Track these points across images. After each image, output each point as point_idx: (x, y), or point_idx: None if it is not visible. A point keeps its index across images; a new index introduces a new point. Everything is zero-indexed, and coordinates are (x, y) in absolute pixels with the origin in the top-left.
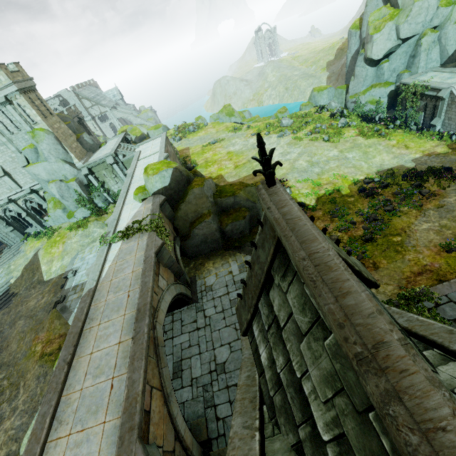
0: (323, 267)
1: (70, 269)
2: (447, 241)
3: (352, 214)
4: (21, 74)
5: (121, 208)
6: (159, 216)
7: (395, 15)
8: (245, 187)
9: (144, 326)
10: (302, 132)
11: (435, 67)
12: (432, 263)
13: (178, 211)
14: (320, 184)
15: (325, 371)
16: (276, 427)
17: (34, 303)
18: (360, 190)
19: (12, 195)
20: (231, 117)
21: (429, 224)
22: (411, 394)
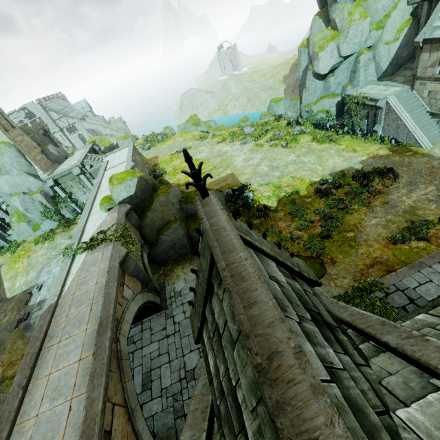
0: (237, 277)
1: (35, 284)
2: (393, 234)
3: (310, 214)
4: None
5: (86, 219)
6: (125, 225)
7: (336, 36)
8: None
9: (106, 340)
10: (263, 139)
11: (373, 80)
12: (382, 256)
13: (145, 219)
14: (280, 187)
15: (250, 379)
16: (223, 438)
17: None
18: (316, 191)
19: None
20: (198, 127)
21: (377, 220)
22: (294, 405)
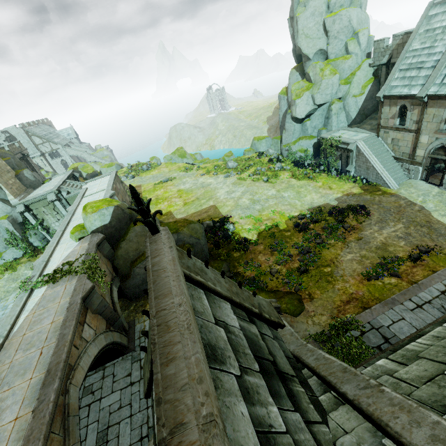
0: (162, 327)
1: None
2: (367, 269)
3: (289, 248)
4: None
5: (54, 248)
6: (95, 256)
7: (310, 87)
8: (189, 224)
9: (52, 392)
10: (245, 174)
11: (344, 126)
12: (357, 292)
13: (118, 249)
14: (261, 220)
15: None
16: None
17: None
18: (295, 225)
19: None
20: (184, 159)
21: (352, 255)
22: None
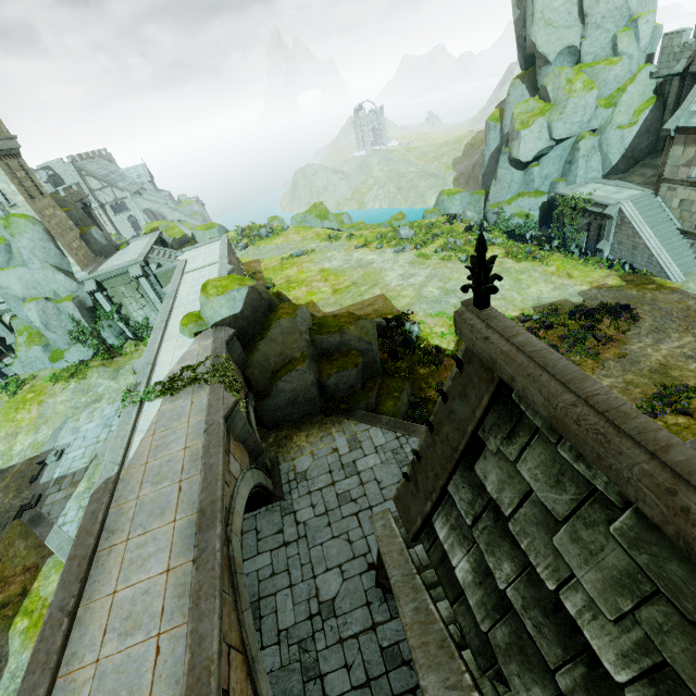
0: (615, 414)
1: (52, 448)
2: (636, 402)
3: None
4: None
5: (158, 346)
6: (227, 359)
7: (547, 110)
8: (357, 320)
9: (215, 539)
10: (429, 248)
11: (597, 178)
12: None
13: (253, 353)
14: None
15: (616, 570)
16: (499, 683)
17: None
18: None
19: None
20: (325, 221)
21: (611, 380)
22: None
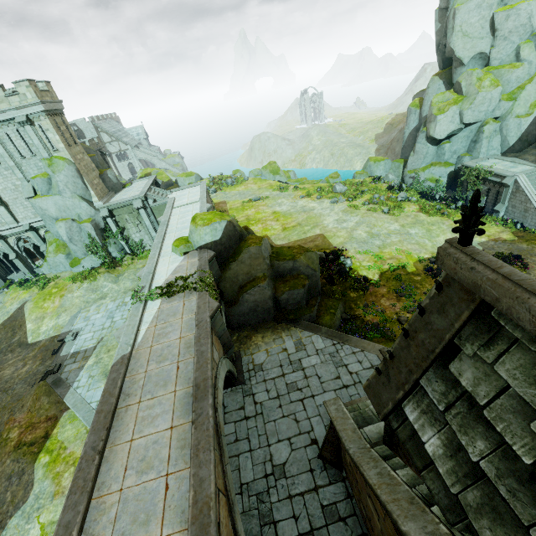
0: None
1: (69, 331)
2: None
3: (420, 295)
4: (51, 94)
5: (157, 260)
6: (210, 274)
7: (459, 100)
8: (306, 252)
9: (208, 407)
10: (358, 201)
11: (496, 155)
12: None
13: (227, 270)
14: (383, 258)
15: None
16: (468, 534)
17: (11, 372)
18: (426, 269)
19: (3, 230)
20: (276, 176)
21: None
22: None
